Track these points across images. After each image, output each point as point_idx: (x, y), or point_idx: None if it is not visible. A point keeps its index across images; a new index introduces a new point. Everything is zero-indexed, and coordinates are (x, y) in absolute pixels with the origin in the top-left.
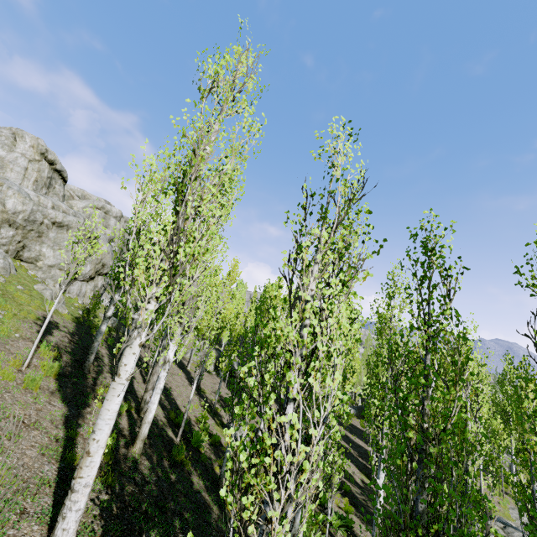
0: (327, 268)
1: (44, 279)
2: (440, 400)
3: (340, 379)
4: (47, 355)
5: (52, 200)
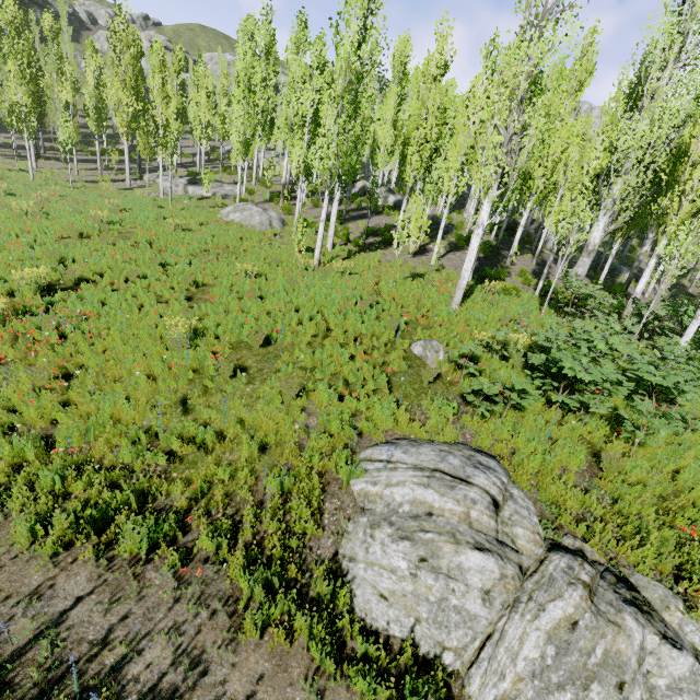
0: None
1: None
2: None
3: None
4: None
5: None
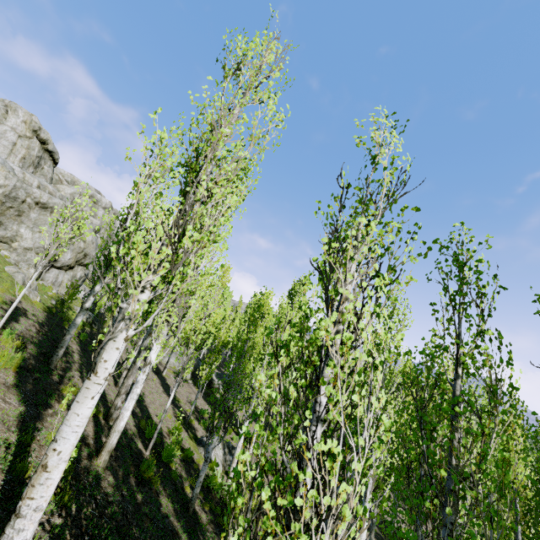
0: (373, 264)
1: (18, 262)
2: (479, 434)
3: (385, 400)
4: (9, 344)
5: (38, 180)
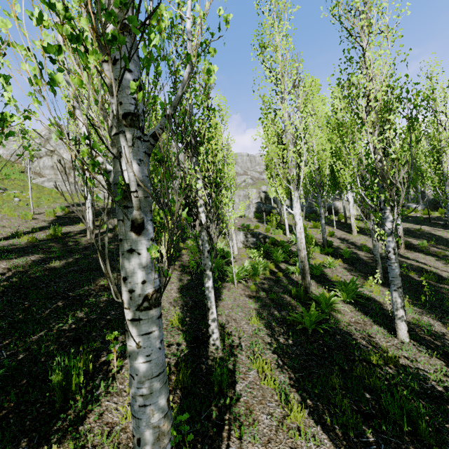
0: None
1: None
2: None
3: None
4: (62, 212)
5: None
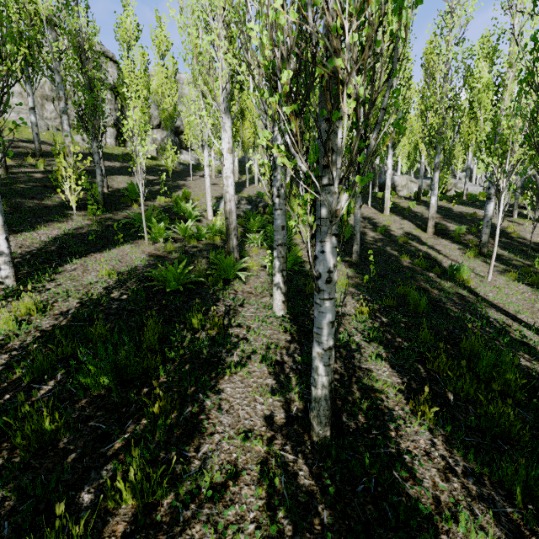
0: None
1: None
2: None
3: None
4: None
5: None
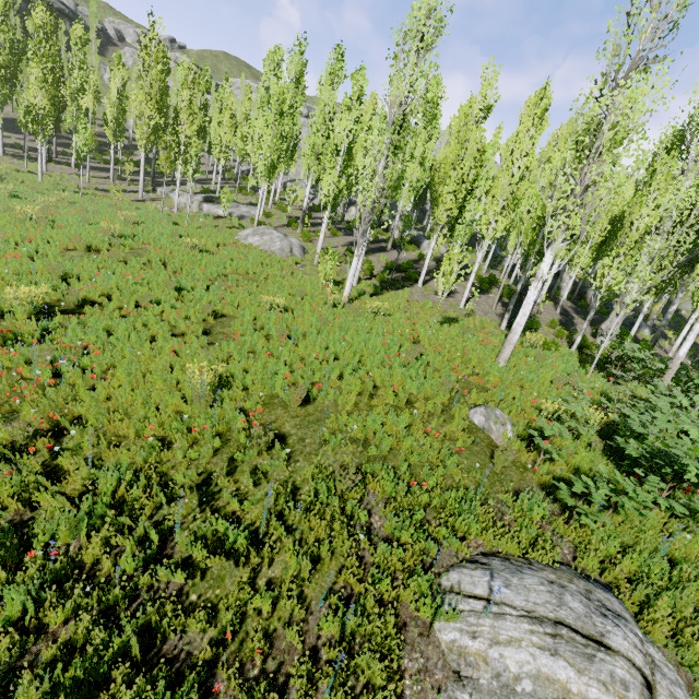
0: None
1: None
2: None
3: None
4: None
5: None
